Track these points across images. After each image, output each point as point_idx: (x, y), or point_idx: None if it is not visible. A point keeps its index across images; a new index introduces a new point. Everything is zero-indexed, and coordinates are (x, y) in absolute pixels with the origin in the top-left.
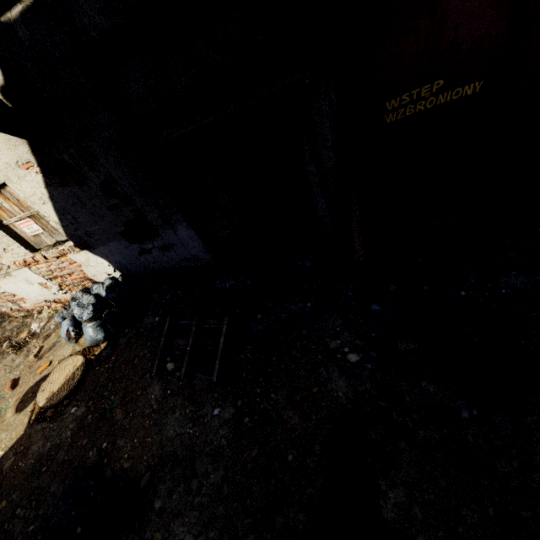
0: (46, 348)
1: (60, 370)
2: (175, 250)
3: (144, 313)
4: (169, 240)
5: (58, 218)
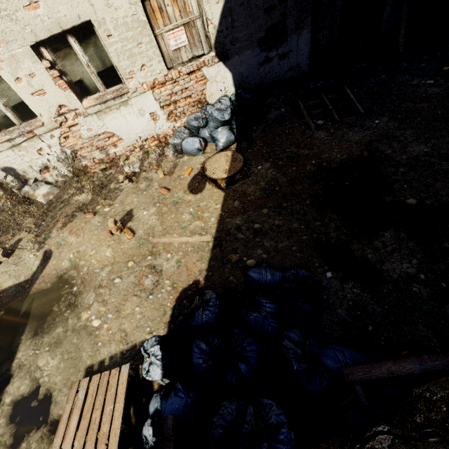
0: (168, 169)
1: (214, 163)
2: (288, 58)
3: (265, 113)
4: (290, 46)
5: (219, 21)
